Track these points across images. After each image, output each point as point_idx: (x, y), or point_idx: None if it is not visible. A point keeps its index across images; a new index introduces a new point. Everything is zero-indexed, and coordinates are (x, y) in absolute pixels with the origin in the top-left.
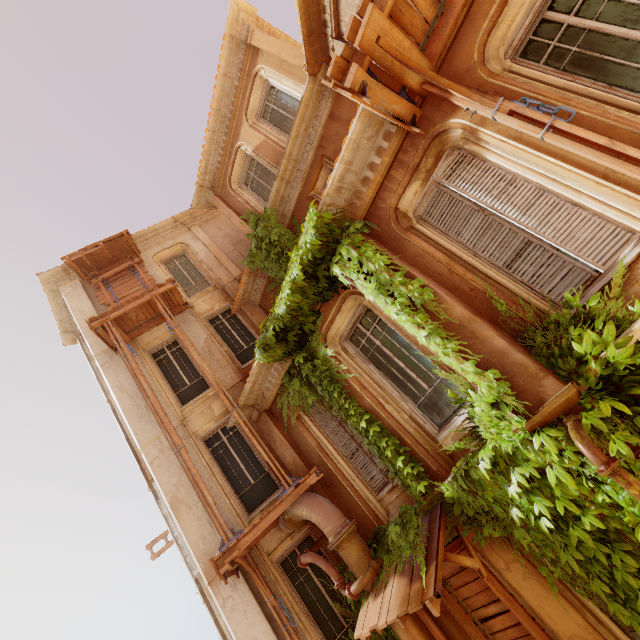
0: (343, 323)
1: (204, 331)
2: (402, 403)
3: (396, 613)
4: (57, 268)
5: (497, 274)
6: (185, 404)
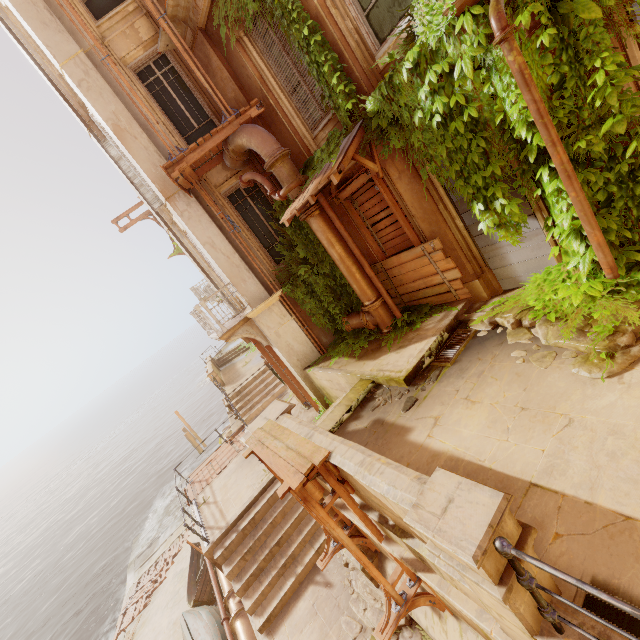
0: None
1: None
2: (350, 9)
3: (309, 194)
4: None
5: None
6: (100, 18)
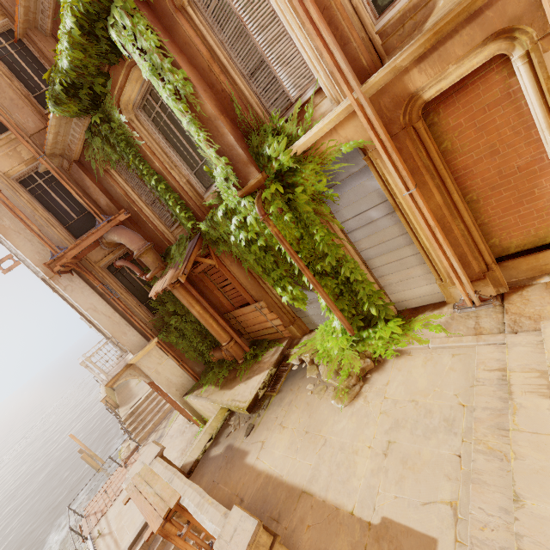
0: (133, 92)
1: None
2: (183, 170)
3: (167, 284)
4: None
5: (243, 82)
6: None
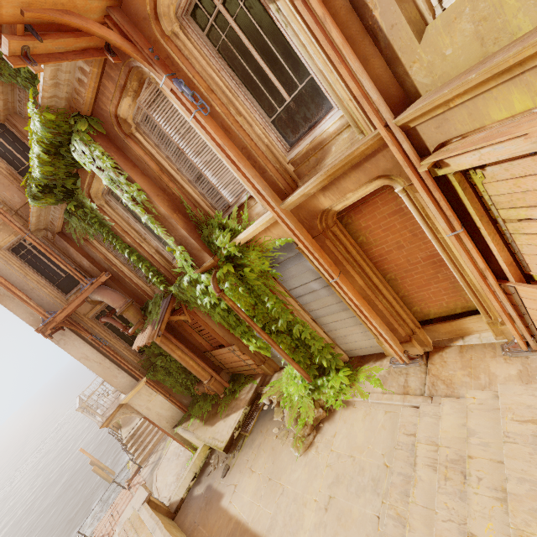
0: (101, 185)
1: None
2: (151, 242)
3: (145, 342)
4: None
5: (190, 185)
6: None
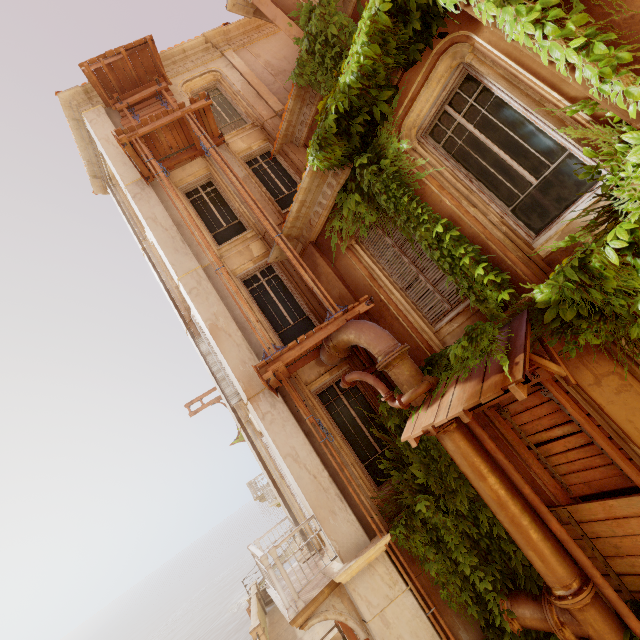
0: (427, 103)
1: (241, 170)
2: (492, 205)
3: (461, 408)
4: (77, 88)
5: None
6: (222, 244)
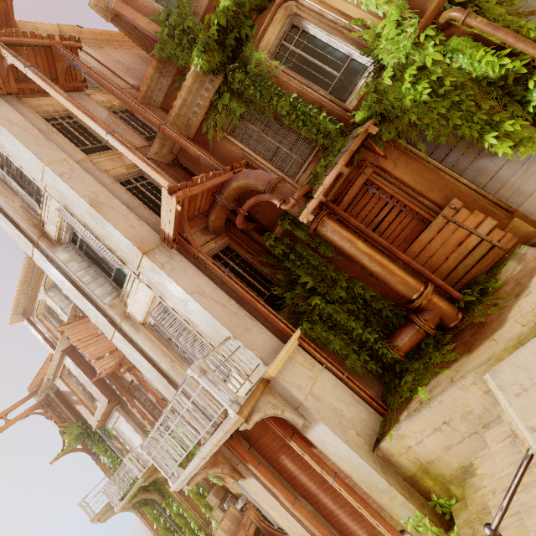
0: (273, 35)
1: (105, 109)
2: (319, 88)
3: (341, 164)
4: None
5: None
6: (90, 154)
